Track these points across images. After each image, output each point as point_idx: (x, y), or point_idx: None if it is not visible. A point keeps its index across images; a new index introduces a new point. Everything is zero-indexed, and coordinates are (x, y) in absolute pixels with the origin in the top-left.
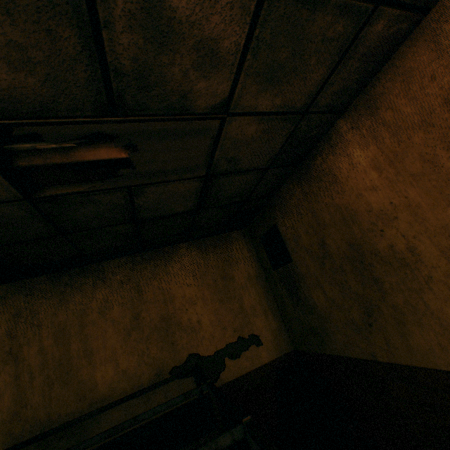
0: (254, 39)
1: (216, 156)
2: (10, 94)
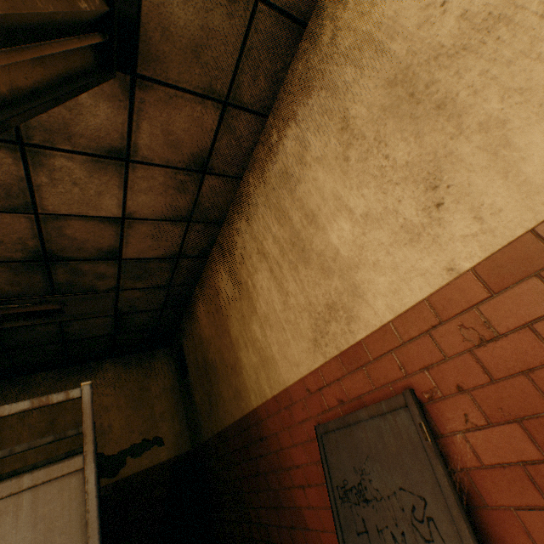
0: (122, 270)
1: (120, 305)
2: (7, 292)
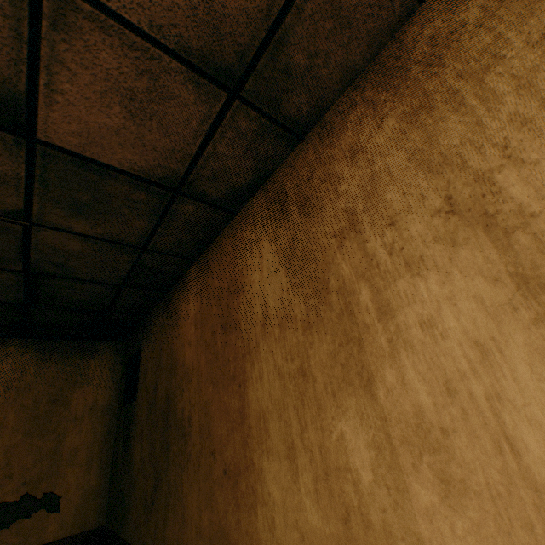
0: (38, 175)
1: (33, 256)
2: None
